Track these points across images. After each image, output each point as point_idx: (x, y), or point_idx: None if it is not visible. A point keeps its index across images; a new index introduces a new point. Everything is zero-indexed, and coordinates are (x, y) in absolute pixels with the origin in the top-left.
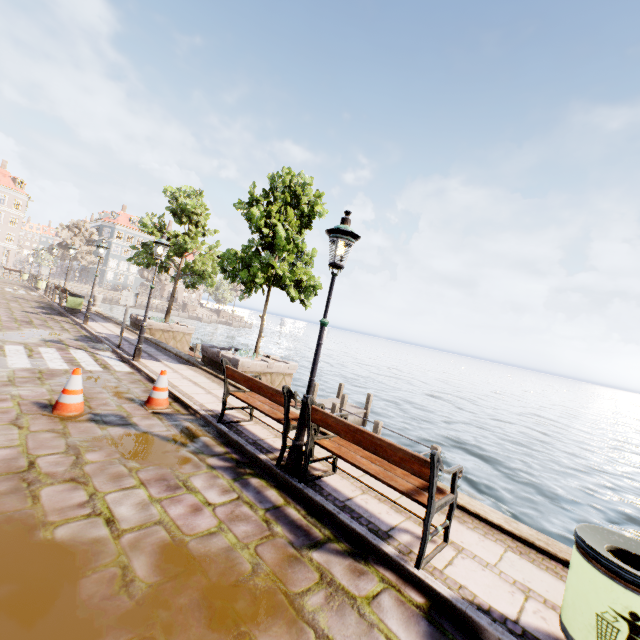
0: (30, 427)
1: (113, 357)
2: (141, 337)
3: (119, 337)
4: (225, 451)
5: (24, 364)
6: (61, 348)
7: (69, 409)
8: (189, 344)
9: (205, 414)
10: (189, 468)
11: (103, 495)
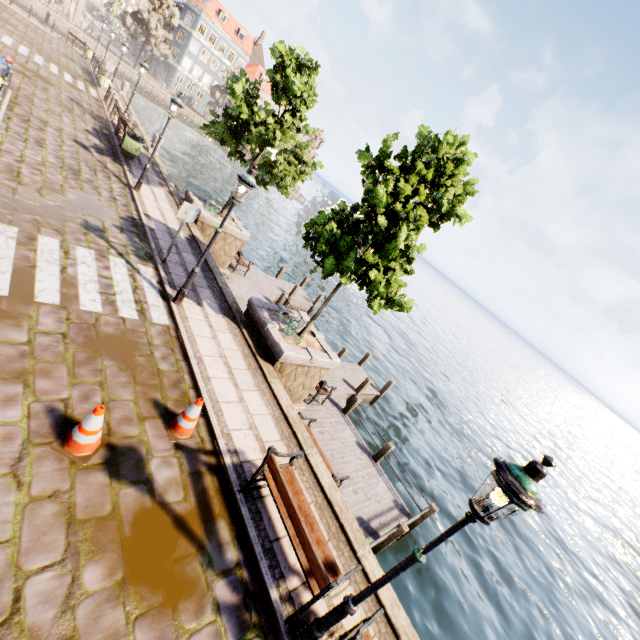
0: (32, 484)
1: (154, 283)
2: (189, 282)
3: (166, 252)
4: (237, 560)
5: (53, 293)
6: (101, 251)
7: (82, 449)
8: (237, 250)
9: (229, 465)
10: (193, 610)
11: None
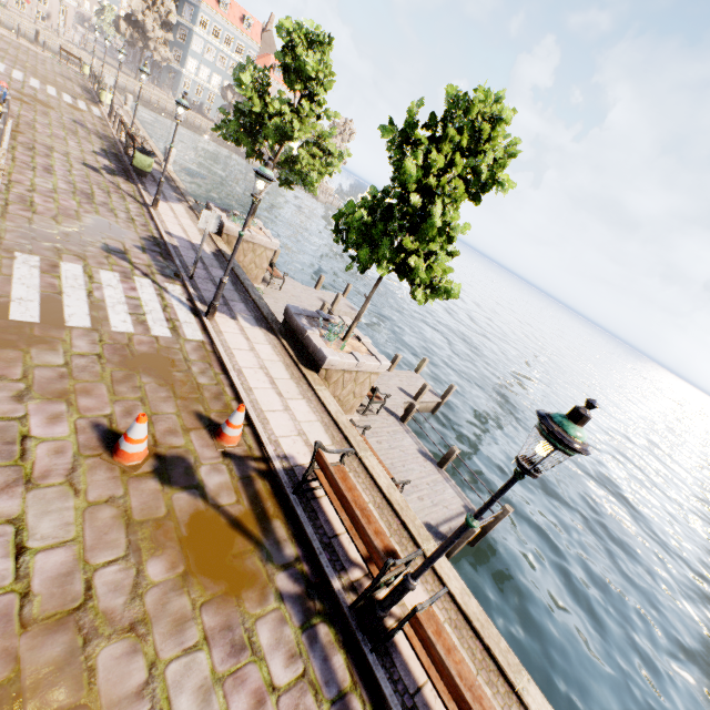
0: (88, 491)
1: (183, 300)
2: (218, 294)
3: (192, 267)
4: (296, 555)
5: (83, 317)
6: (125, 273)
7: (131, 458)
8: (269, 261)
9: (280, 470)
10: (256, 599)
11: (163, 667)
